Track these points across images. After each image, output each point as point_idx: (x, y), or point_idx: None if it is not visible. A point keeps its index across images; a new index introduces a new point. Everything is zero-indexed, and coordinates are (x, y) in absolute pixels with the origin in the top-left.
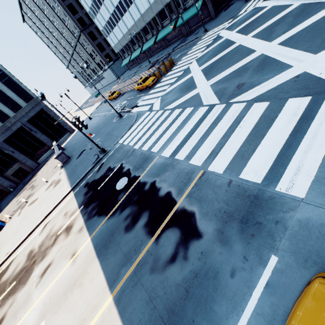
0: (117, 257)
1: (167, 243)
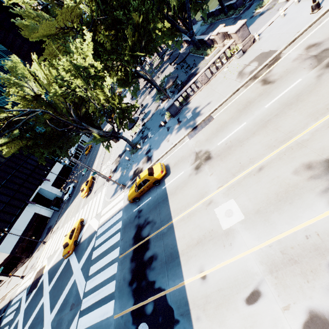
0: (166, 241)
1: (146, 230)
